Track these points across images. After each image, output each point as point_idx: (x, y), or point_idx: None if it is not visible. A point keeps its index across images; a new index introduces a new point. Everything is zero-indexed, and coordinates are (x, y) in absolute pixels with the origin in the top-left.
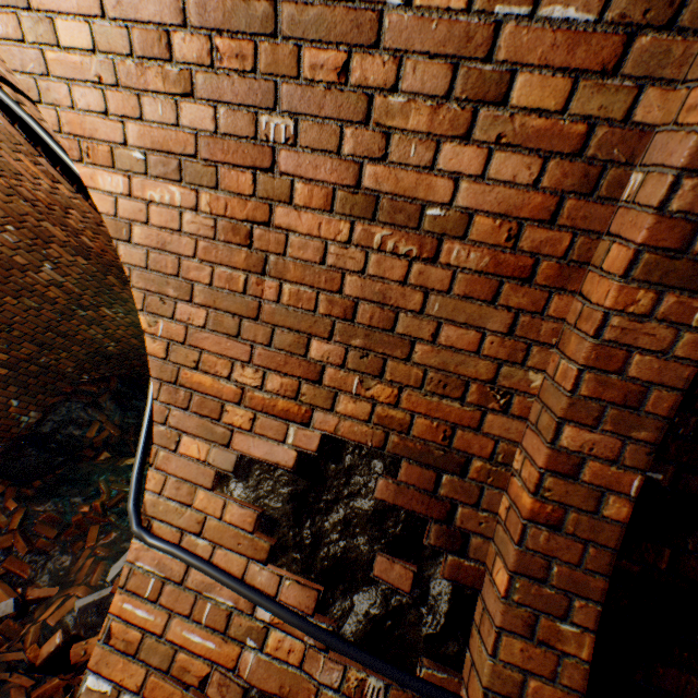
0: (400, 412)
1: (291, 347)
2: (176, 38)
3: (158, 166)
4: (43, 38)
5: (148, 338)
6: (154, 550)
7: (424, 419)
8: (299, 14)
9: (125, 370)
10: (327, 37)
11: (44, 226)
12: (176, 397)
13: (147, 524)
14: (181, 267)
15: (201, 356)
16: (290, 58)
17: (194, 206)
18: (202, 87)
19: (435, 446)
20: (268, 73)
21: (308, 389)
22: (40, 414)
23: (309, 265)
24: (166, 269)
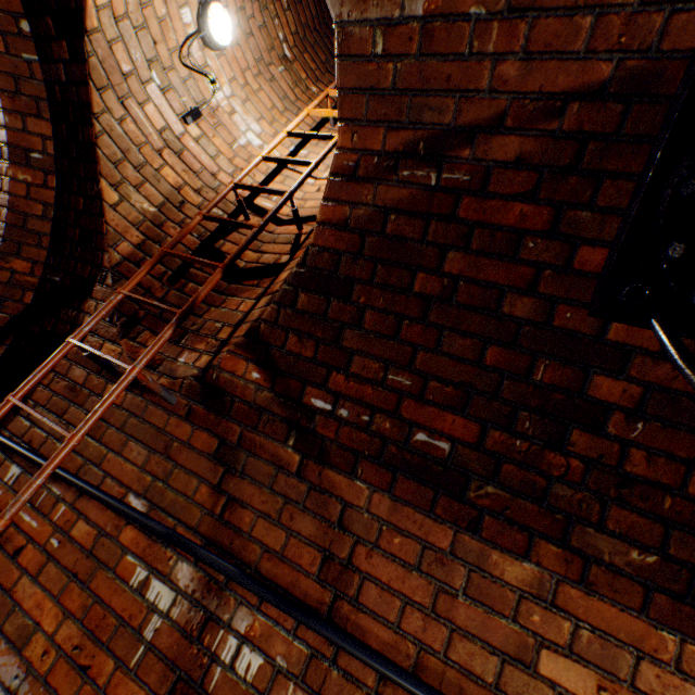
0: None
1: None
2: None
3: None
4: None
5: None
6: None
7: None
8: None
9: None
10: None
11: None
12: None
13: None
14: None
15: None
16: None
17: None
18: None
19: None
20: None
21: None
22: None
23: None
24: None
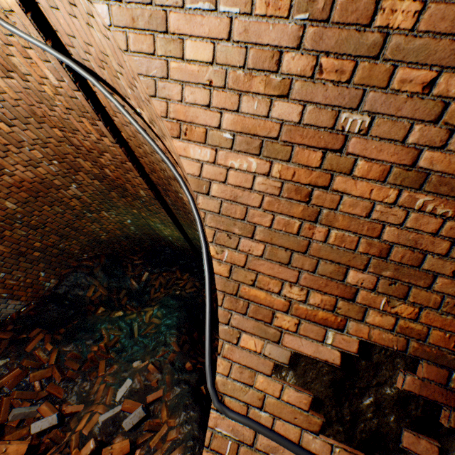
0: (418, 325)
1: (331, 274)
2: (286, 56)
3: (242, 143)
4: (170, 53)
5: (215, 262)
6: (227, 419)
7: (438, 331)
8: (405, 43)
9: (109, 250)
10: (424, 60)
11: (77, 161)
12: (235, 305)
13: (220, 398)
14: (247, 214)
15: (256, 276)
16: (383, 74)
17: (266, 172)
18: (297, 91)
19: (447, 351)
20: (360, 84)
21: (342, 305)
22: (57, 281)
23: (355, 217)
24: (234, 215)
